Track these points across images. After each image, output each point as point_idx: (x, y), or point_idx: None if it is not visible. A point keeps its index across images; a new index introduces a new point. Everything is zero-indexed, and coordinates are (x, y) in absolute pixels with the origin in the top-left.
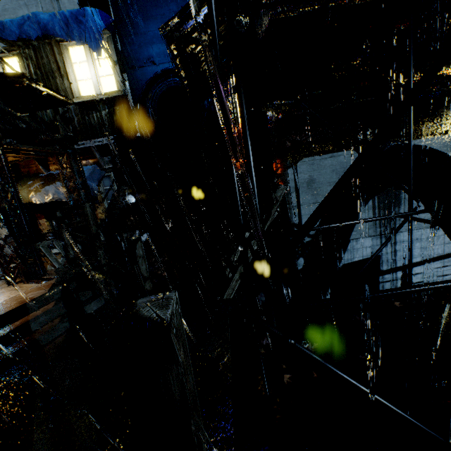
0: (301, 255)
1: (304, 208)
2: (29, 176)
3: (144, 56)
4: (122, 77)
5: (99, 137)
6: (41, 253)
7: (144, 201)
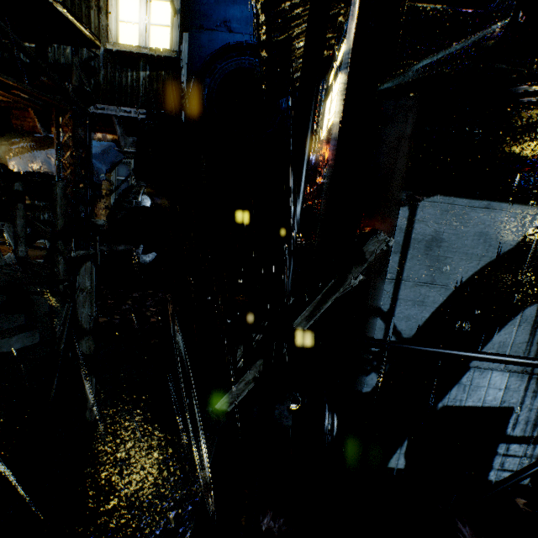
0: (376, 369)
1: (406, 286)
2: (20, 132)
3: (220, 16)
4: (182, 35)
5: (127, 105)
6: (3, 239)
7: (162, 209)
